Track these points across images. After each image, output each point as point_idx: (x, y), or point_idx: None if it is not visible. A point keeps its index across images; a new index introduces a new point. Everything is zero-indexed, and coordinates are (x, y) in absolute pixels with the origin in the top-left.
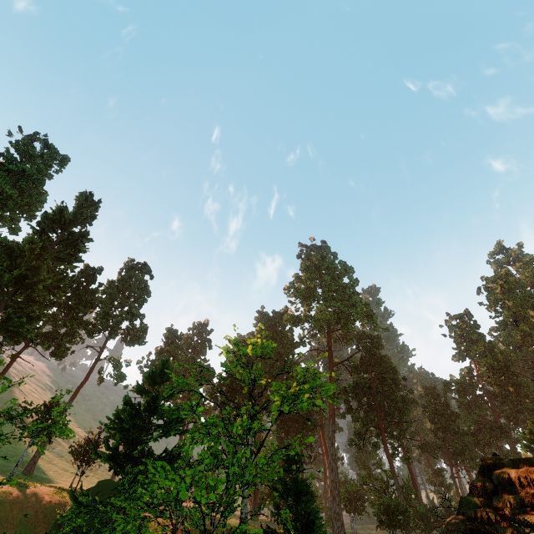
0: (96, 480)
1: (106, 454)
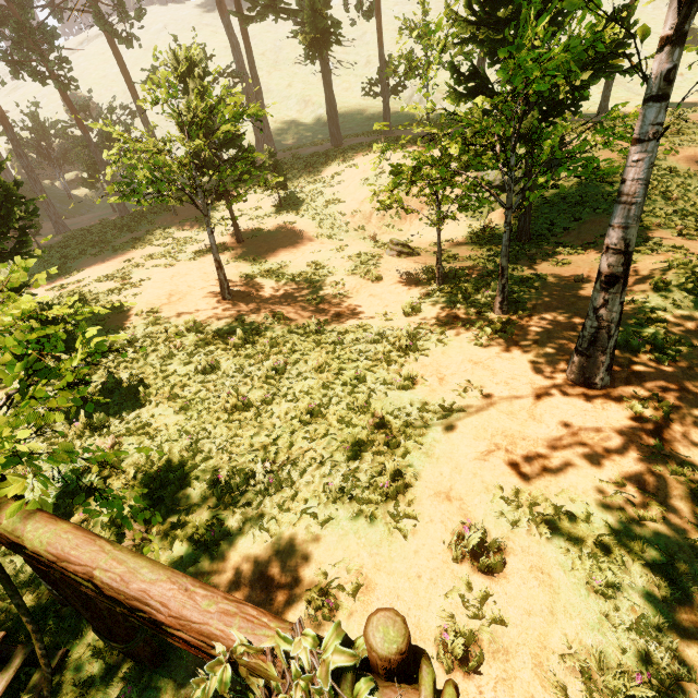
0: (597, 97)
1: (459, 92)
